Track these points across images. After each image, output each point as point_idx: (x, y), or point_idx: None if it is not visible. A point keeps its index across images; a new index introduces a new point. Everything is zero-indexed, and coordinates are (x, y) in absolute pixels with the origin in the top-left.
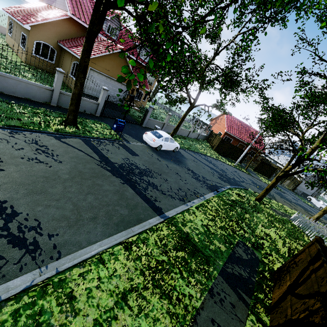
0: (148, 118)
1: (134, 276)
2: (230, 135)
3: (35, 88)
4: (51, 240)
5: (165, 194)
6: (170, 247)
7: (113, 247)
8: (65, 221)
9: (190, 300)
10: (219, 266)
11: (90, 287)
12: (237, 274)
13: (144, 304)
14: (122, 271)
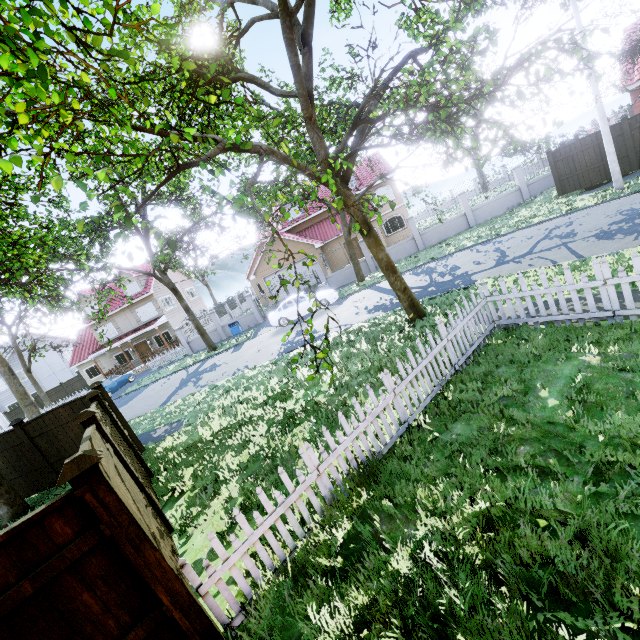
0: (324, 278)
1: None
2: None
3: (209, 335)
4: None
5: (195, 385)
6: None
7: None
8: None
9: None
10: None
11: None
12: None
13: None
14: None
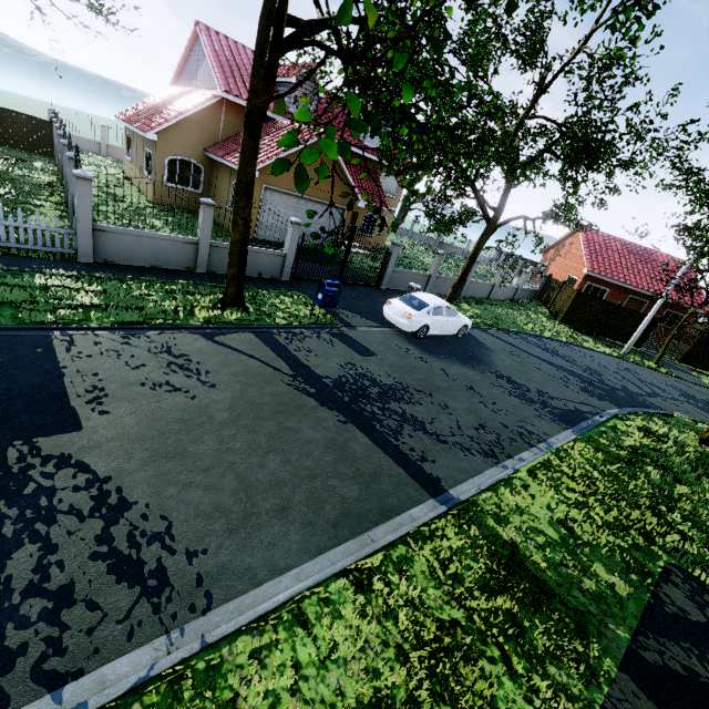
0: (392, 269)
1: (380, 665)
2: (599, 281)
3: (167, 245)
4: (192, 565)
5: (445, 442)
6: (469, 582)
7: (327, 583)
8: (222, 519)
9: None
10: (618, 644)
11: (275, 689)
12: (681, 669)
13: None
14: (352, 649)
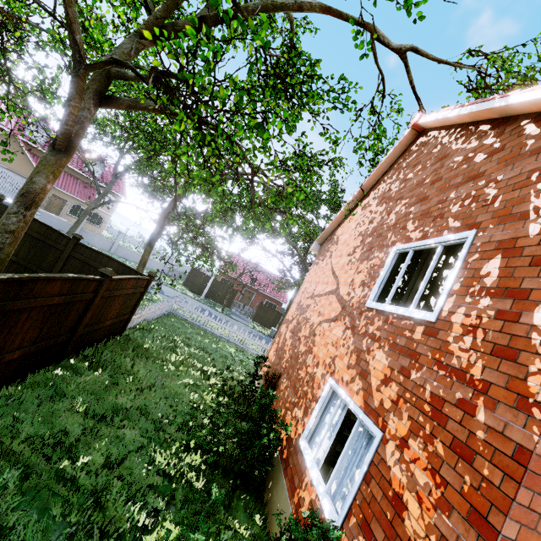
0: None
1: None
2: (228, 276)
3: None
4: None
5: None
6: None
7: None
8: None
9: None
10: None
11: None
12: None
13: None
14: None
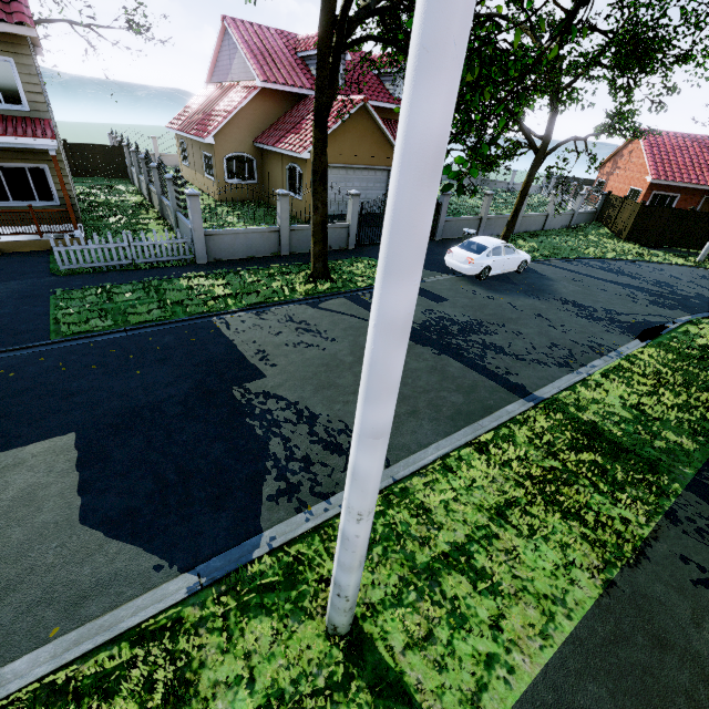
0: (444, 219)
1: (506, 488)
2: (667, 187)
3: (256, 237)
4: None
5: (523, 360)
6: (560, 446)
7: (459, 449)
8: None
9: (625, 526)
10: (684, 477)
11: (444, 499)
12: None
13: (537, 525)
14: (485, 481)
